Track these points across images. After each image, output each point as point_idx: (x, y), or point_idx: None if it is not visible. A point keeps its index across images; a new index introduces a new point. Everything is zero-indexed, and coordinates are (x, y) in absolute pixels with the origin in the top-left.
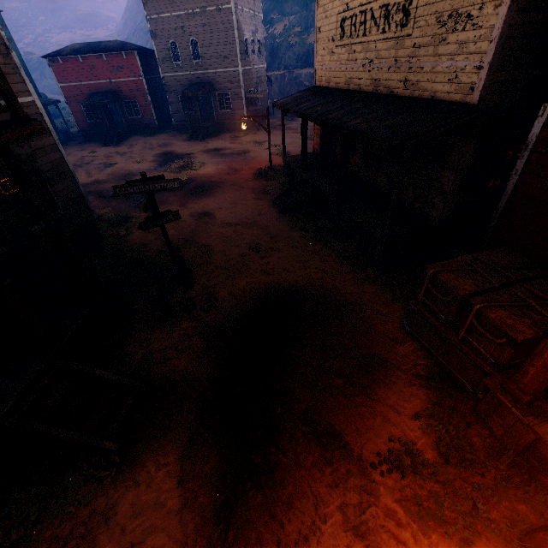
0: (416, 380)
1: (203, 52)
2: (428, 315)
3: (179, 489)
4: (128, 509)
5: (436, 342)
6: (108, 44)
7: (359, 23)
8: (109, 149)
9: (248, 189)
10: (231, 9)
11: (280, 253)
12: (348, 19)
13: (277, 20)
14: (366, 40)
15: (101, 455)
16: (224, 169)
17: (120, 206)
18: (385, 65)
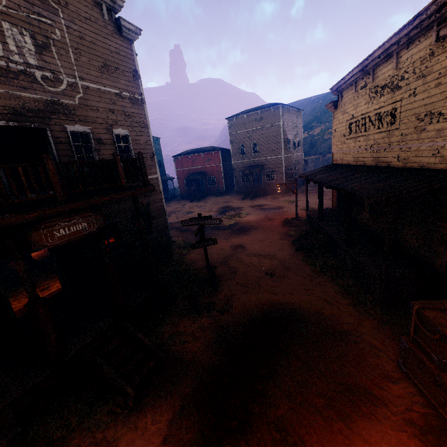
0: (407, 427)
1: (259, 148)
2: (420, 354)
3: (162, 445)
4: (124, 445)
5: (433, 389)
6: (206, 148)
7: (361, 125)
8: (193, 203)
9: (275, 232)
10: (280, 125)
11: (289, 280)
12: (353, 123)
13: (316, 126)
14: (366, 134)
15: (123, 397)
16: (262, 217)
17: (188, 237)
18: (382, 148)
